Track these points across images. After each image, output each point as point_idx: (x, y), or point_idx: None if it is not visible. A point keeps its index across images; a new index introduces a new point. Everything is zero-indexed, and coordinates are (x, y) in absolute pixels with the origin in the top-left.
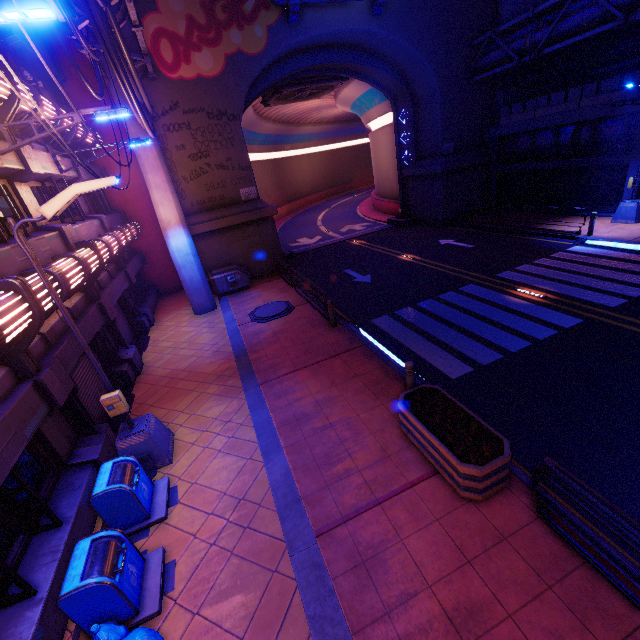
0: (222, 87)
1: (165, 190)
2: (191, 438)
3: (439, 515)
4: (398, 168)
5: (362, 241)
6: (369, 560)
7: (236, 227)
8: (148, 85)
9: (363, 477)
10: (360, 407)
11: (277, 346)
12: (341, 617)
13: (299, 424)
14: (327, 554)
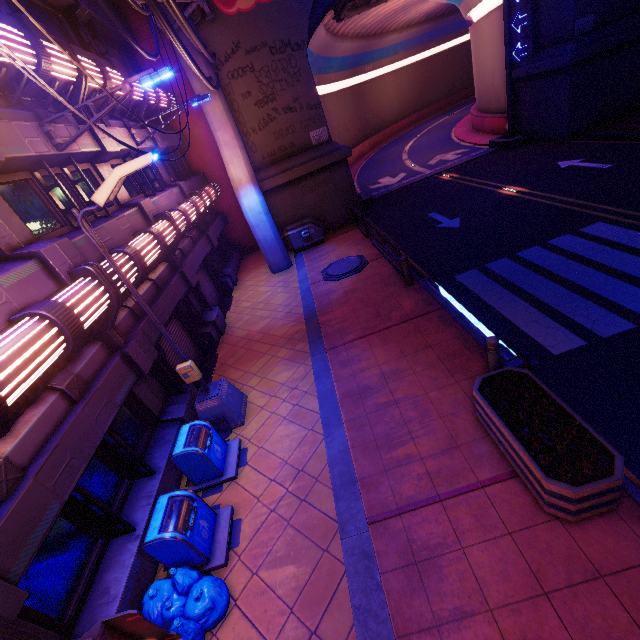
0: (283, 11)
1: (234, 147)
2: (261, 402)
3: (513, 528)
4: (506, 69)
5: (454, 174)
6: (422, 562)
7: (308, 176)
8: (208, 29)
9: (425, 467)
10: (430, 384)
11: (347, 308)
12: (386, 616)
13: (362, 398)
14: (378, 545)
